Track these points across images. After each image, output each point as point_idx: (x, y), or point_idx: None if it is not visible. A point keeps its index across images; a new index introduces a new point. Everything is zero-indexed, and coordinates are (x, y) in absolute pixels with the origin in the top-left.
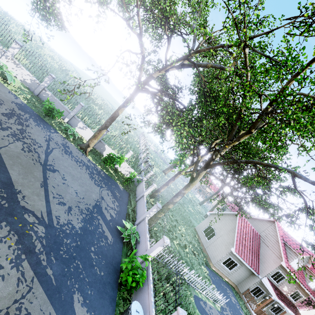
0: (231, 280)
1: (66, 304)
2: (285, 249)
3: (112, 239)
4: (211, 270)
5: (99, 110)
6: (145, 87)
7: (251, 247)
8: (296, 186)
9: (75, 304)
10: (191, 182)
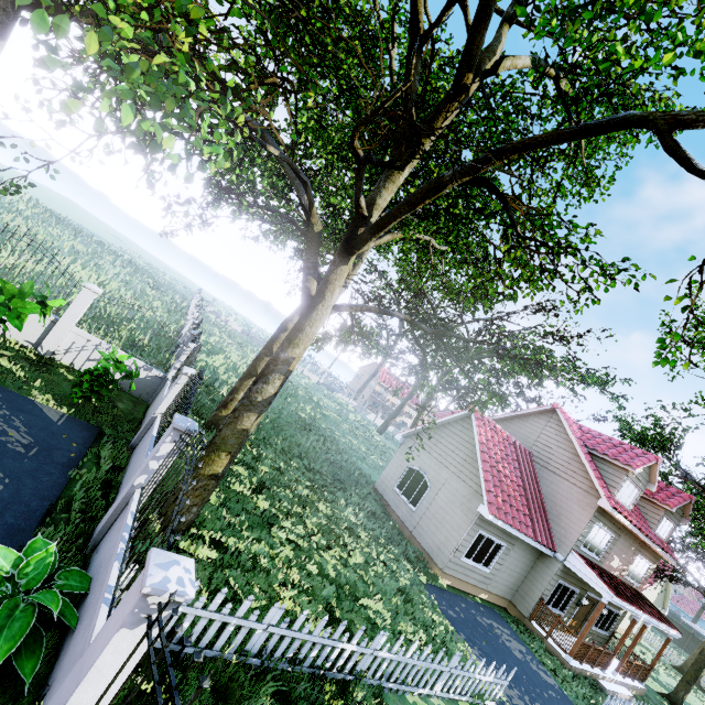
0: (496, 593)
1: None
2: (597, 467)
3: None
4: (440, 589)
5: (3, 214)
6: None
7: (522, 489)
8: (691, 158)
9: None
10: (305, 316)
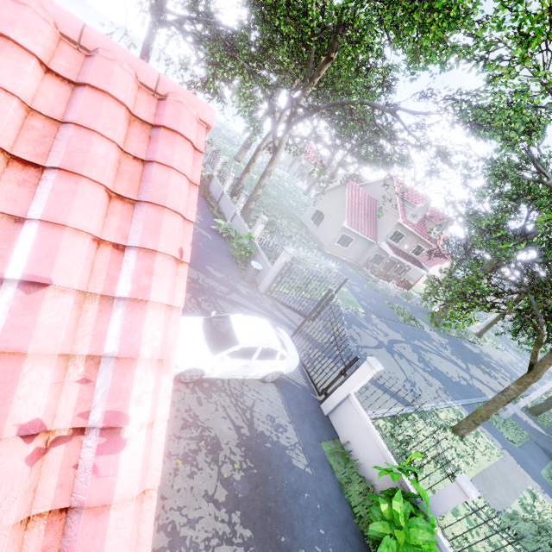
0: (350, 258)
1: (205, 271)
2: (404, 205)
3: (212, 237)
4: (325, 253)
5: None
6: (166, 20)
7: (366, 217)
8: (375, 120)
9: (210, 271)
10: (275, 155)
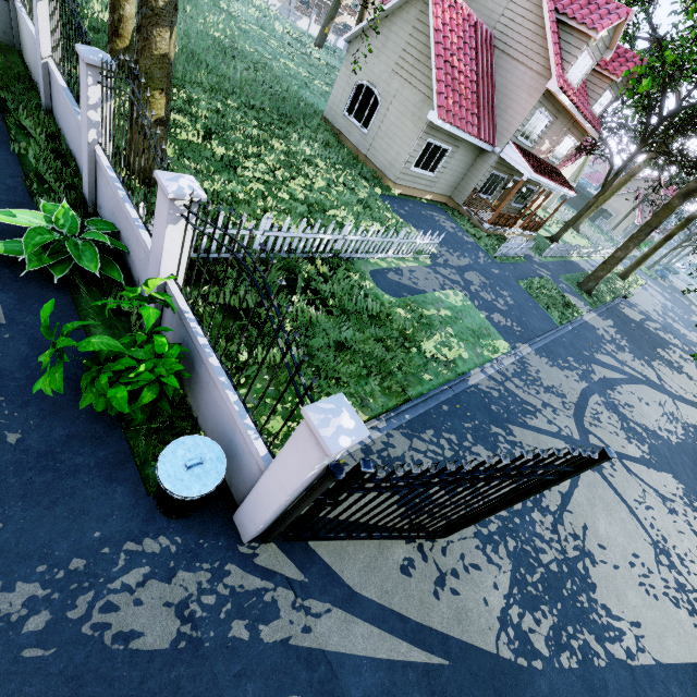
0: (439, 193)
1: None
2: (559, 40)
3: None
4: (393, 197)
5: None
6: None
7: (475, 86)
8: None
9: None
10: None
